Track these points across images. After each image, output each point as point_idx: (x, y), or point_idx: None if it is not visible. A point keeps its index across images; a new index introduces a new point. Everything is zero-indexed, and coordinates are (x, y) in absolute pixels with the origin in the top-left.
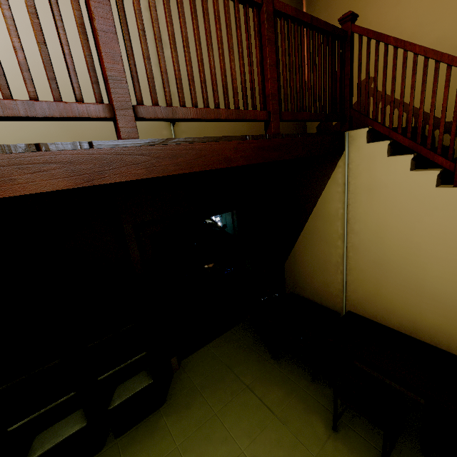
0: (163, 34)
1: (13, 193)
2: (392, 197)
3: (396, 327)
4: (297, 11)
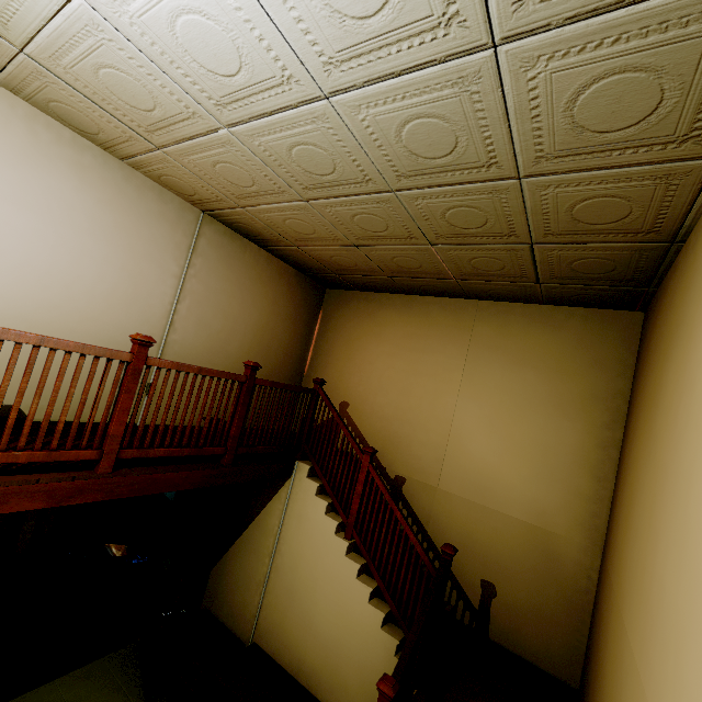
0: (176, 322)
1: (3, 511)
2: (311, 531)
3: (287, 666)
4: (274, 383)
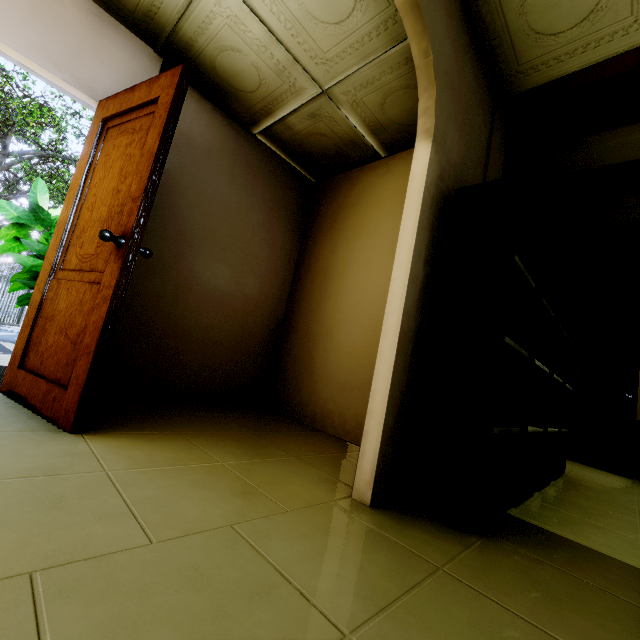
0: None
1: None
2: None
3: None
4: None
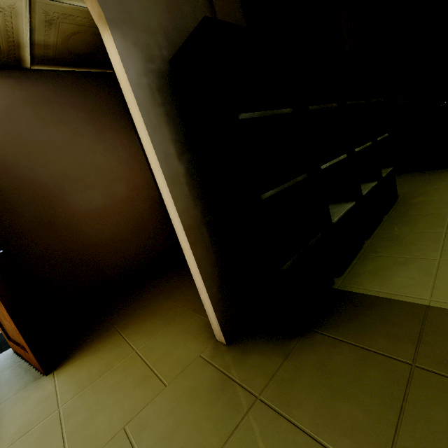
0: None
1: None
2: None
3: None
4: None
